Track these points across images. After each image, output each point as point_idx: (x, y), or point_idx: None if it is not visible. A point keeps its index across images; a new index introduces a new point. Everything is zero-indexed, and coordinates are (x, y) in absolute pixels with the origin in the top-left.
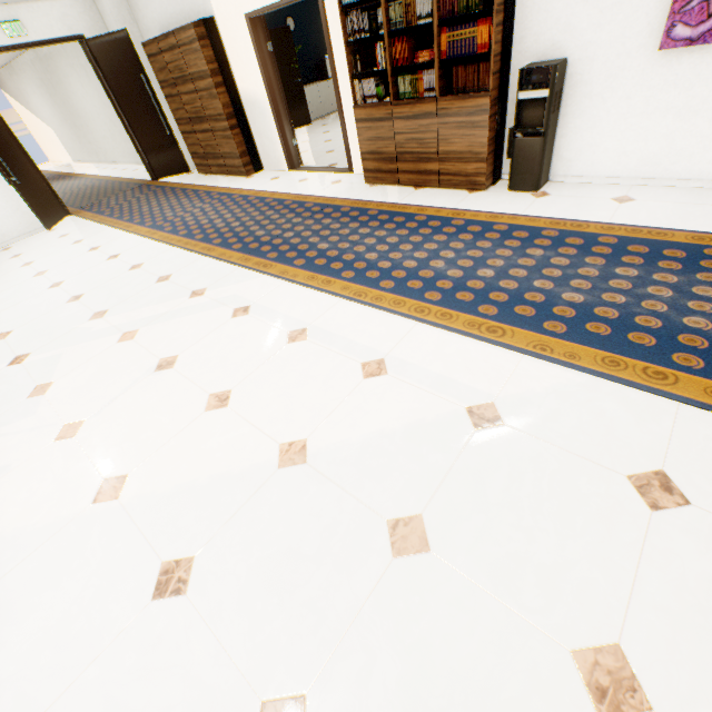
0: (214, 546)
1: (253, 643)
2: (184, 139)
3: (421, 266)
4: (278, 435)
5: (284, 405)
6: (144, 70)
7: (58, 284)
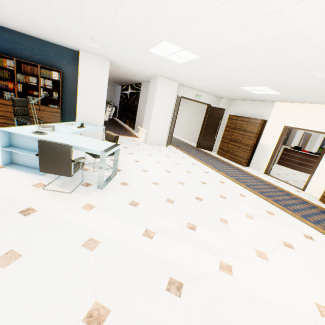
0: None
1: None
2: (220, 142)
3: None
4: None
5: None
6: (221, 120)
7: (189, 172)
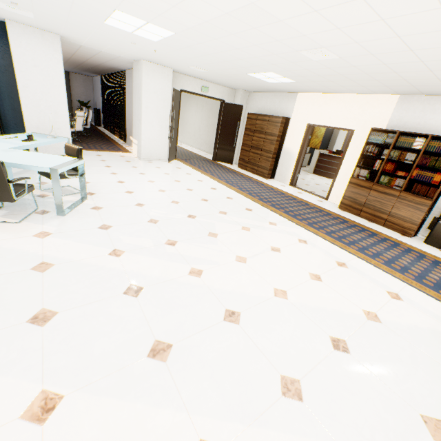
0: (353, 339)
1: (399, 388)
2: (240, 151)
3: (394, 259)
4: (358, 305)
5: (353, 293)
6: (240, 121)
7: (190, 189)
